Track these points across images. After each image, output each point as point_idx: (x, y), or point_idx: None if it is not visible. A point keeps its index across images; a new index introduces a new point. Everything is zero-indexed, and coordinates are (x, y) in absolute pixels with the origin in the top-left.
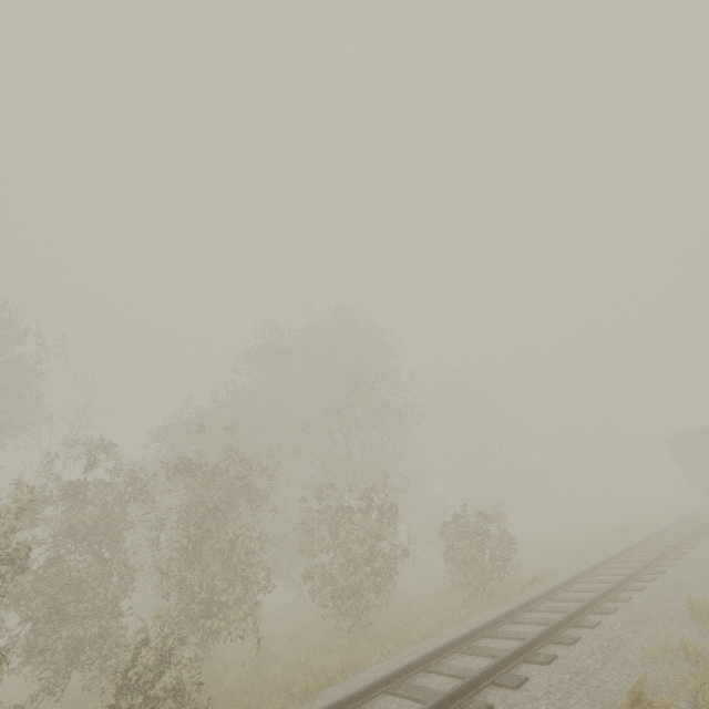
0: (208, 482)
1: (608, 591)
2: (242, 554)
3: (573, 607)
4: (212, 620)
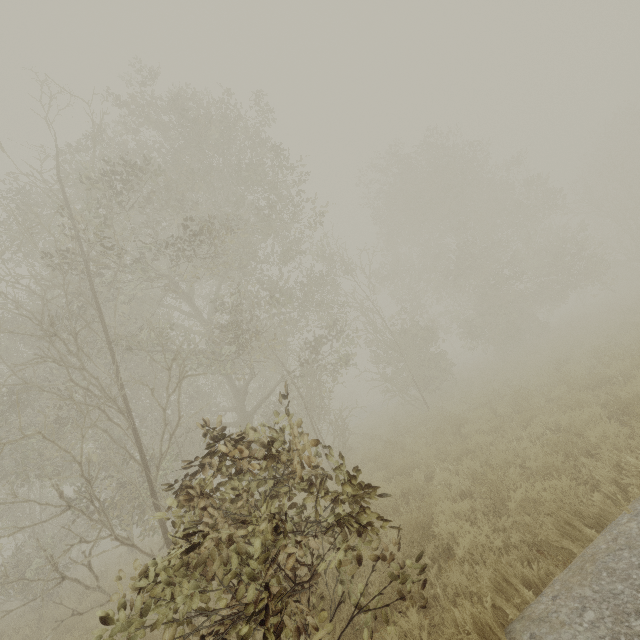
0: None
1: None
2: None
3: None
4: None
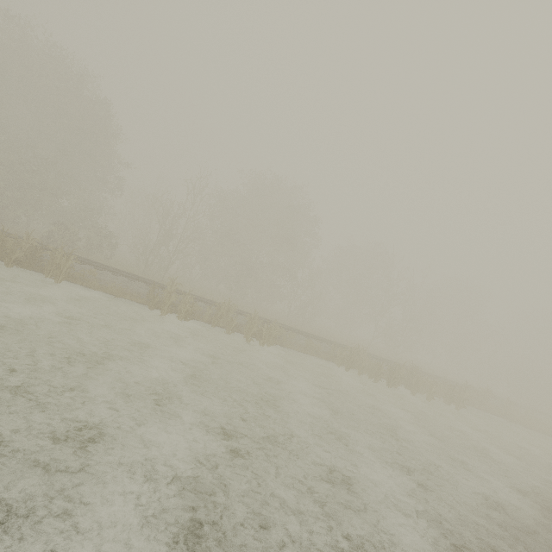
0: None
1: None
2: None
3: None
4: None
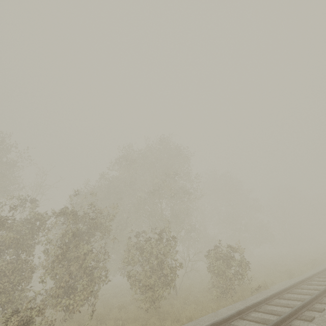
0: (76, 221)
1: (307, 302)
2: (88, 261)
3: (283, 312)
4: (66, 299)
